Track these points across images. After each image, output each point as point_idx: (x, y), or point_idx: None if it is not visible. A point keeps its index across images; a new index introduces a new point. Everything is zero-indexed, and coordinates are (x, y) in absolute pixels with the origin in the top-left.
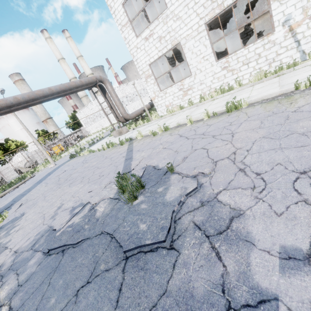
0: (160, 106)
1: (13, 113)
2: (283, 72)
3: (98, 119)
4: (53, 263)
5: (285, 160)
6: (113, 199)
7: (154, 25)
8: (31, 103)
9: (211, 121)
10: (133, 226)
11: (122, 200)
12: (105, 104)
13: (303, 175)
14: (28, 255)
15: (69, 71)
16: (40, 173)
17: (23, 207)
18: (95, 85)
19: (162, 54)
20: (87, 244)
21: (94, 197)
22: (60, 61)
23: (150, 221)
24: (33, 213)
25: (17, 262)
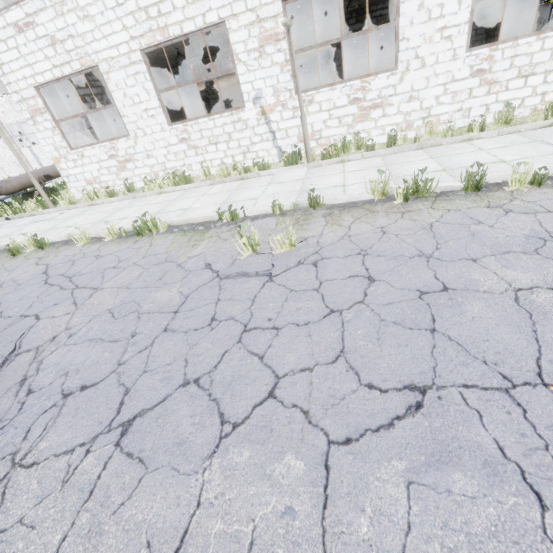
0: (73, 179)
1: None
2: (247, 176)
3: None
4: None
5: (78, 367)
6: None
7: (35, 5)
8: None
9: (108, 248)
10: None
11: None
12: None
13: (62, 400)
14: None
15: None
16: None
17: None
18: None
19: (62, 75)
20: None
21: None
22: None
23: None
24: None
25: None
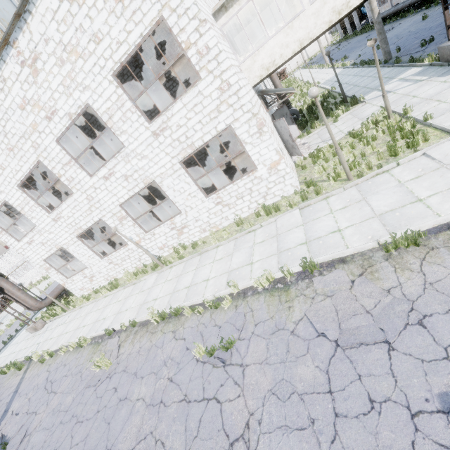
0: (74, 290)
1: None
2: (136, 282)
3: None
4: None
5: (36, 444)
6: None
7: (31, 235)
8: None
9: (70, 358)
10: None
11: None
12: None
13: None
14: None
15: None
16: None
17: None
18: None
19: (51, 254)
20: None
21: None
22: None
23: None
24: None
25: None
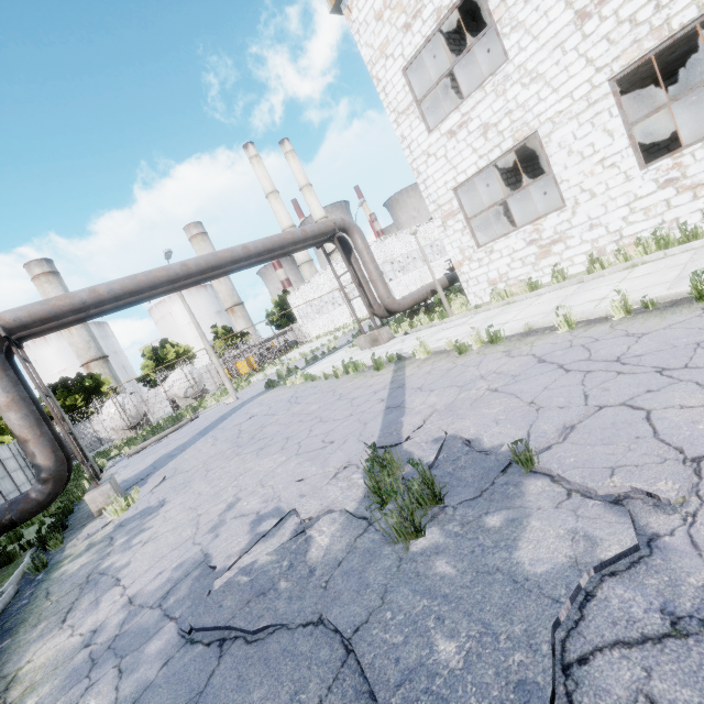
0: (473, 283)
1: (179, 294)
2: None
3: (329, 308)
4: (194, 674)
5: None
6: (354, 518)
7: (473, 101)
8: (210, 274)
9: (638, 325)
10: (413, 636)
11: (377, 526)
12: (345, 277)
13: None
14: (151, 623)
15: (283, 214)
16: (207, 413)
17: (166, 486)
18: (330, 239)
19: (487, 163)
20: (280, 644)
21: (307, 497)
22: (269, 197)
23: (471, 638)
24: (181, 506)
25: (128, 632)
